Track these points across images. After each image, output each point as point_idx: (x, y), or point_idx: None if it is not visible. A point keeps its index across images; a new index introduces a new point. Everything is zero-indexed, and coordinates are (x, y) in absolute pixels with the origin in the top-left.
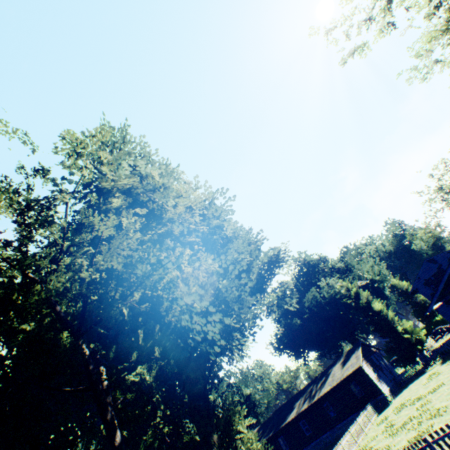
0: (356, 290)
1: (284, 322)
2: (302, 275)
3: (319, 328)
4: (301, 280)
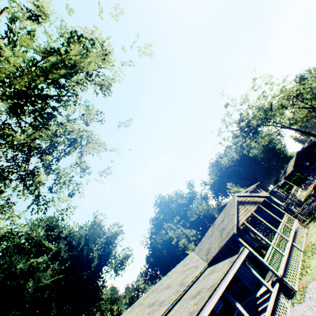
0: (177, 239)
1: (146, 258)
2: (161, 212)
3: (166, 261)
4: (162, 215)
